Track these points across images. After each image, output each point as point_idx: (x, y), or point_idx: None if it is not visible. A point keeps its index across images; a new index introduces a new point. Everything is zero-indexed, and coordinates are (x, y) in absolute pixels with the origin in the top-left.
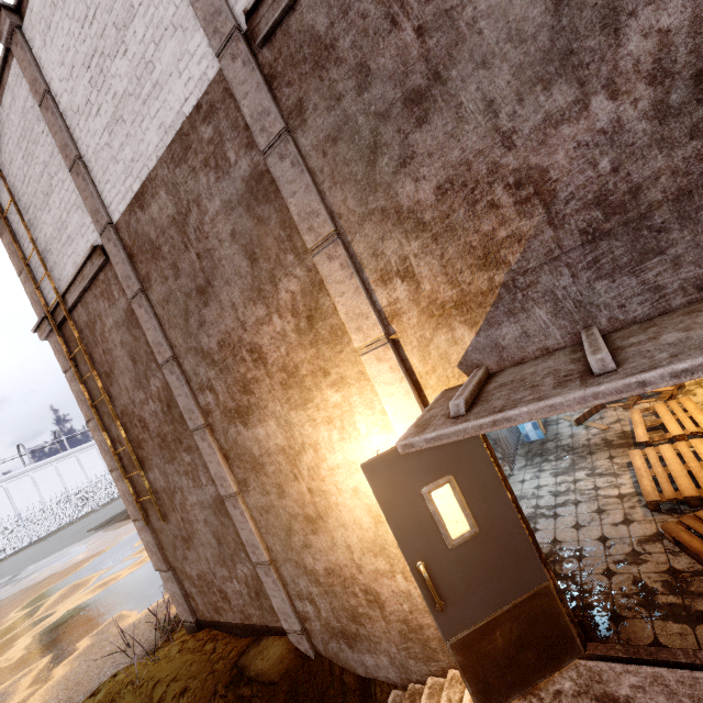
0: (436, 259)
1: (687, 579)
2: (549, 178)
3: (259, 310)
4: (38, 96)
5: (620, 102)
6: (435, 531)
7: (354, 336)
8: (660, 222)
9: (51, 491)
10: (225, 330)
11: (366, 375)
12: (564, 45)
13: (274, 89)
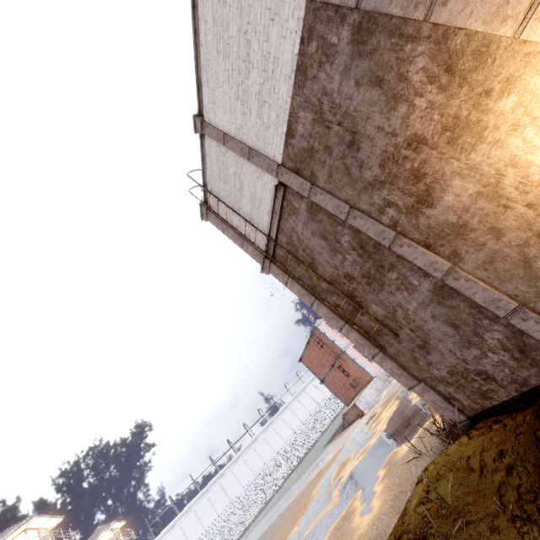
0: None
1: None
2: None
3: (401, 110)
4: (221, 140)
5: None
6: None
7: (502, 31)
8: None
9: (286, 435)
10: (380, 151)
11: (533, 51)
12: None
13: None
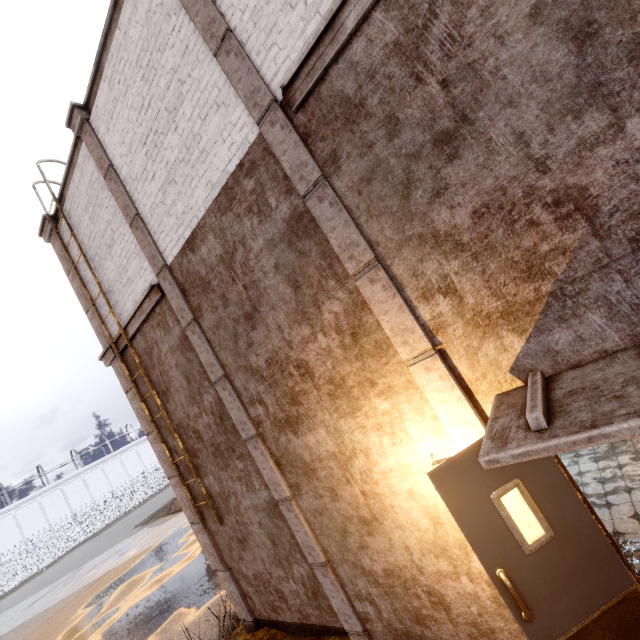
0: (478, 275)
1: None
2: (589, 195)
3: (304, 330)
4: (104, 170)
5: None
6: (509, 536)
7: (400, 349)
8: None
9: (99, 490)
10: (272, 349)
11: (414, 383)
12: (591, 79)
13: (309, 144)
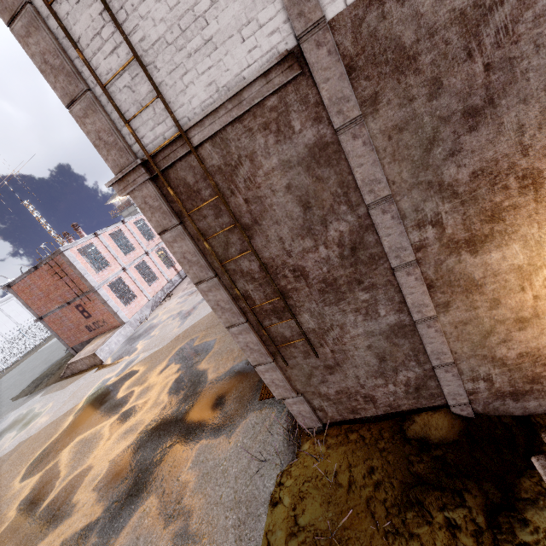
0: None
1: None
2: None
3: None
4: None
5: None
6: None
7: None
8: None
9: None
10: (492, 157)
11: None
12: None
13: None
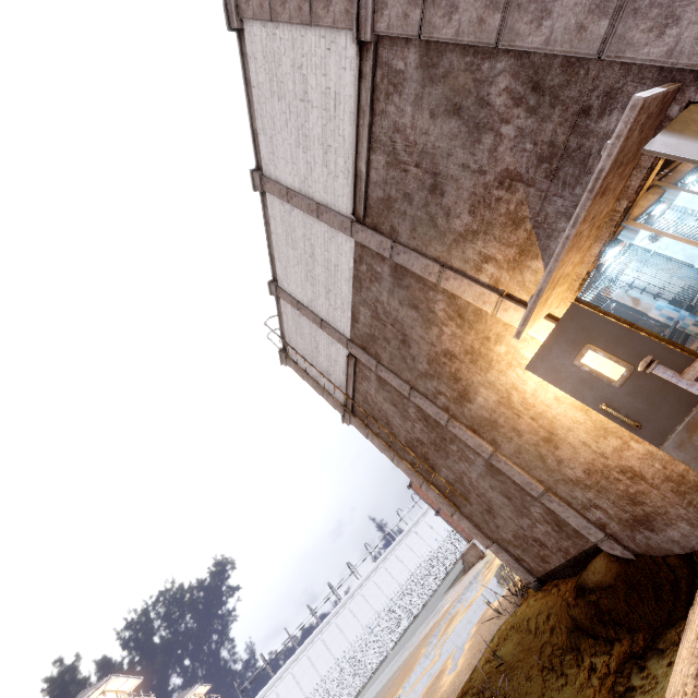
0: (493, 242)
1: None
2: (511, 170)
3: (434, 330)
4: (296, 306)
5: (512, 122)
6: (599, 382)
7: (485, 308)
8: (575, 145)
9: (402, 577)
10: (426, 353)
11: (507, 324)
12: (473, 124)
13: (378, 231)
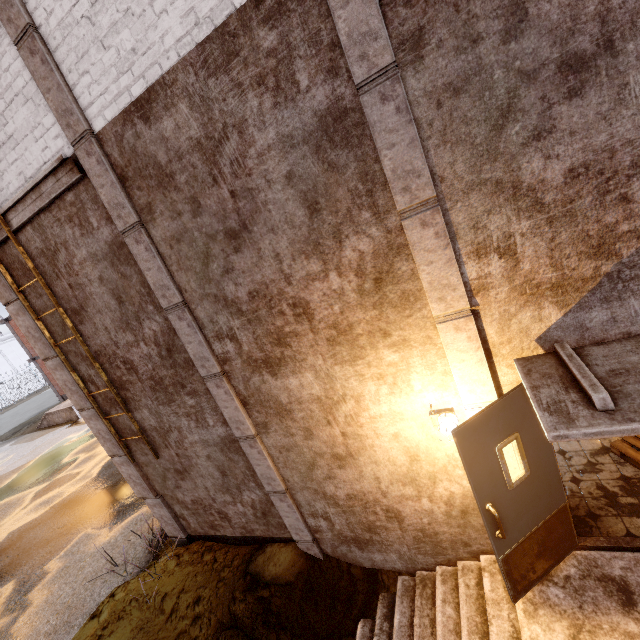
0: (545, 242)
1: (636, 484)
2: None
3: (313, 265)
4: None
5: None
6: (501, 478)
7: (433, 305)
8: None
9: None
10: (261, 280)
11: (433, 340)
12: None
13: (384, 4)
